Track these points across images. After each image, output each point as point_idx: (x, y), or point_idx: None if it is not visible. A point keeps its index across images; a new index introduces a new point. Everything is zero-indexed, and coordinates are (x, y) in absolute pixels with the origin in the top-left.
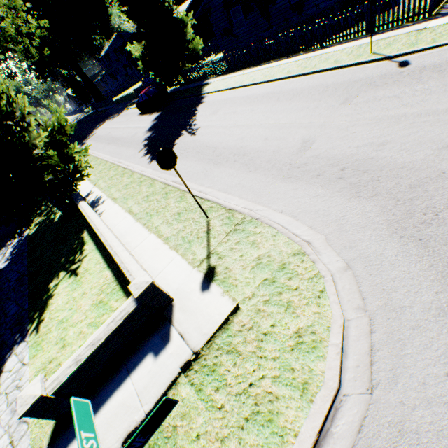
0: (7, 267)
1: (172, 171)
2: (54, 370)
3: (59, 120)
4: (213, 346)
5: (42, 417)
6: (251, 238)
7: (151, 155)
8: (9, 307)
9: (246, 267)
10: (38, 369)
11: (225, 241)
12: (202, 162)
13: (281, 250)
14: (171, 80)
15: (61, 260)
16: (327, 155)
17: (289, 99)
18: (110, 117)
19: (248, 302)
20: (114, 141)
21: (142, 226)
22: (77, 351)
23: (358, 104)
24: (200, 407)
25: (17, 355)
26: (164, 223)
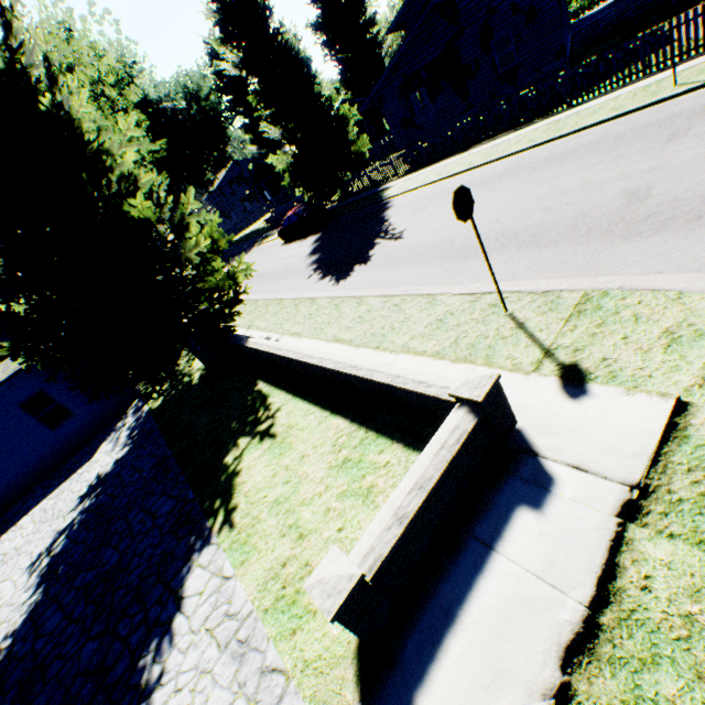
0: (128, 454)
1: (386, 282)
2: (300, 576)
3: (212, 232)
4: (671, 468)
5: (353, 630)
6: (626, 312)
7: (333, 276)
8: (156, 504)
9: (648, 348)
10: (262, 580)
11: (568, 328)
12: (438, 260)
13: None
14: (325, 197)
15: (232, 425)
16: (693, 194)
17: (555, 164)
18: (233, 260)
19: (702, 390)
20: (255, 279)
21: (373, 350)
22: (388, 504)
23: (703, 134)
24: None
25: (205, 566)
26: (416, 337)
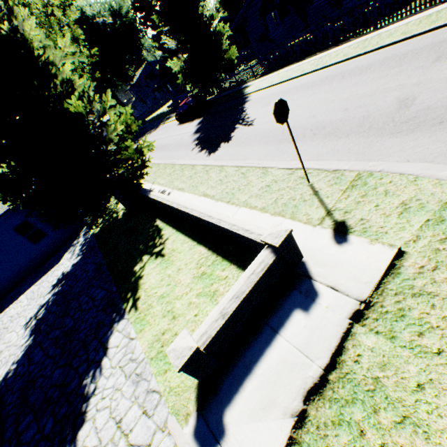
0: (80, 261)
1: (239, 156)
2: (171, 340)
3: (126, 119)
4: (386, 292)
5: (193, 375)
6: (381, 188)
7: (207, 150)
8: (95, 293)
9: (389, 214)
10: (151, 341)
11: (344, 197)
12: (273, 142)
13: (434, 191)
14: (206, 91)
15: (140, 247)
16: (442, 104)
17: (358, 75)
18: (146, 134)
19: (414, 244)
20: (159, 149)
21: (226, 204)
22: (218, 306)
23: None
24: (404, 355)
25: (120, 331)
26: (252, 197)
